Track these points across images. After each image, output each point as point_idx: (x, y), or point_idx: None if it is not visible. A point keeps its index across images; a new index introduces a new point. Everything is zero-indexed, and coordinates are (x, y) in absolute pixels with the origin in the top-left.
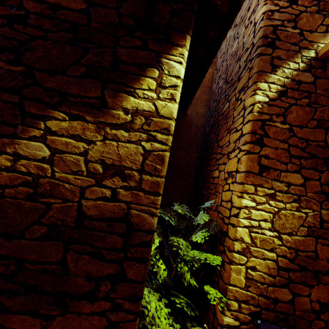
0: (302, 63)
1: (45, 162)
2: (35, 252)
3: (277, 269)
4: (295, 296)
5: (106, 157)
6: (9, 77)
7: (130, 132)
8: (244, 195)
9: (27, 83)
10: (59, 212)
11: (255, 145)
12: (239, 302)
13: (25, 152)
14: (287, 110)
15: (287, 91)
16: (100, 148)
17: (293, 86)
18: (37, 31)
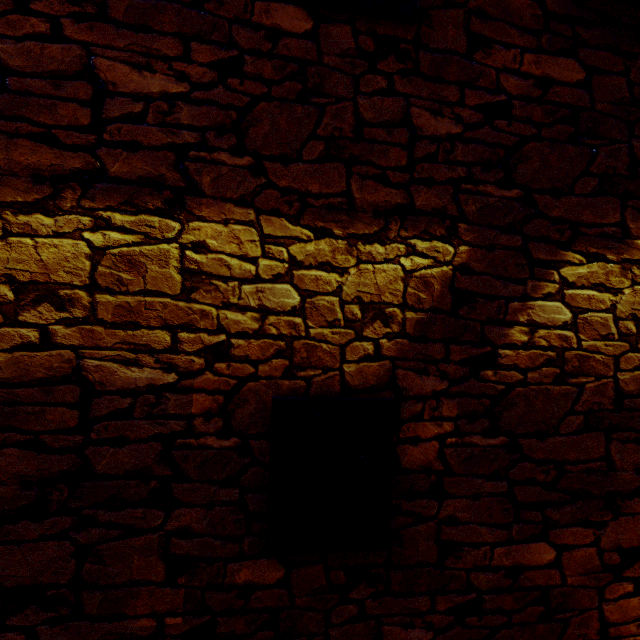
0: None
1: (567, 328)
2: (574, 449)
3: None
4: None
5: (637, 309)
6: (503, 209)
7: None
8: None
9: (527, 215)
10: (593, 394)
11: None
12: None
13: (541, 318)
14: None
15: None
16: (629, 298)
17: None
18: (526, 127)
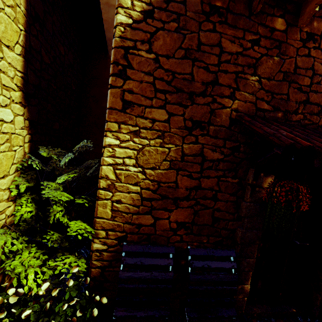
0: None
1: None
2: None
3: (141, 200)
4: (156, 220)
5: None
6: None
7: None
8: (107, 133)
9: None
10: None
11: (117, 77)
12: (106, 230)
13: None
14: (153, 36)
15: (154, 11)
16: None
17: (161, 4)
18: None
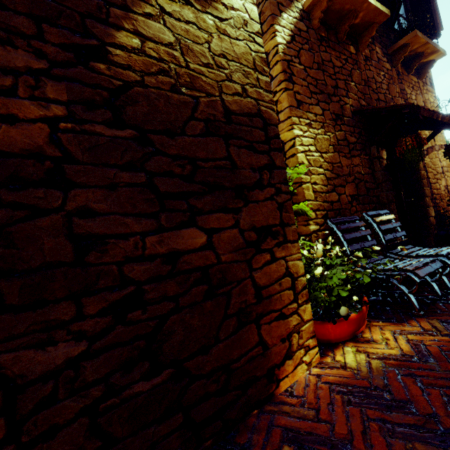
0: (296, 13)
1: (173, 49)
2: (202, 149)
3: (326, 180)
4: (339, 196)
5: (226, 52)
6: None
7: (236, 31)
8: (294, 126)
9: None
10: (207, 107)
11: (288, 82)
12: (314, 211)
13: (147, 32)
14: (299, 53)
15: (295, 36)
16: (218, 42)
17: (297, 32)
18: None
